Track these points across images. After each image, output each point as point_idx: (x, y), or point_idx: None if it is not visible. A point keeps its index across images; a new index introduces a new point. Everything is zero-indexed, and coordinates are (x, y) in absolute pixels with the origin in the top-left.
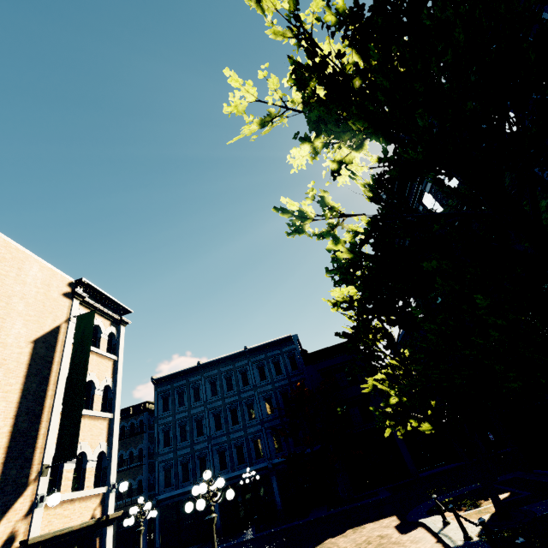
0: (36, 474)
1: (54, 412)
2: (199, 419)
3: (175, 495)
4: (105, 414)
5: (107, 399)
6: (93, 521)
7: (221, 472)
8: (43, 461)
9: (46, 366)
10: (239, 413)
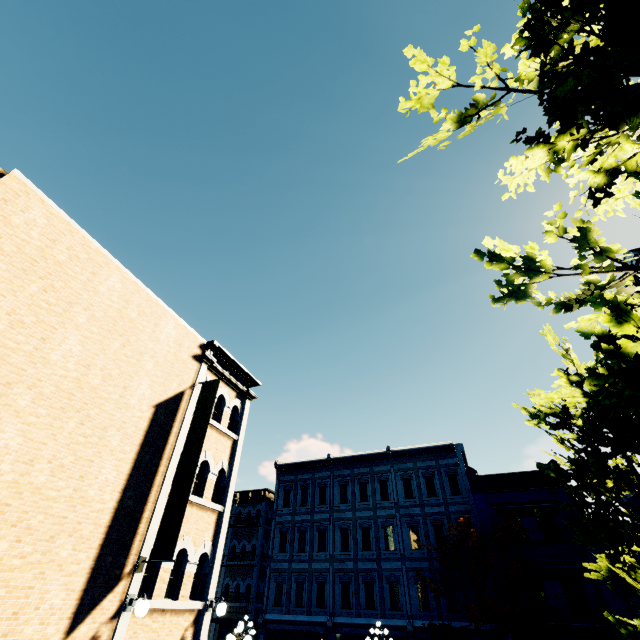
0: (131, 567)
1: (162, 493)
2: (322, 528)
3: (284, 620)
4: (215, 506)
5: (220, 486)
6: None
7: (342, 610)
8: (141, 551)
9: (163, 435)
10: (372, 536)
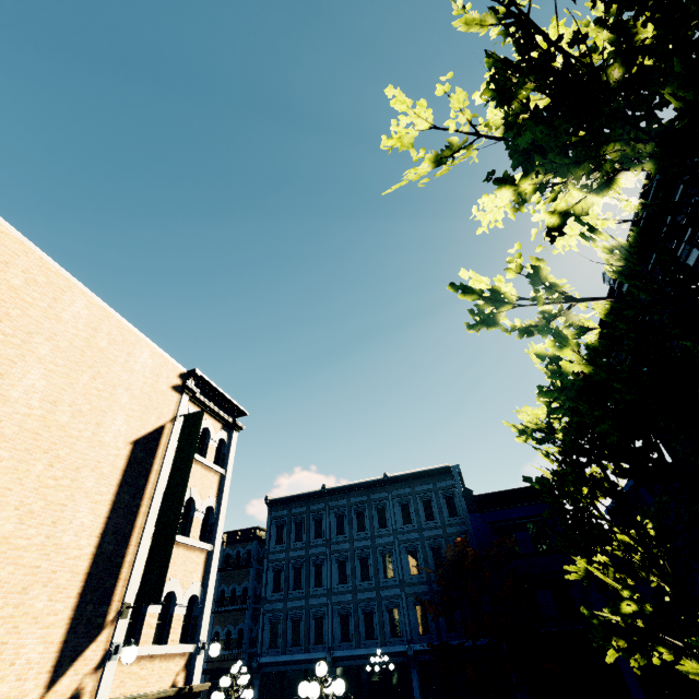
0: (114, 614)
1: (145, 534)
2: (318, 562)
3: (281, 662)
4: (203, 545)
5: (208, 524)
6: (173, 690)
7: (341, 644)
8: (124, 597)
9: (143, 474)
10: (371, 566)
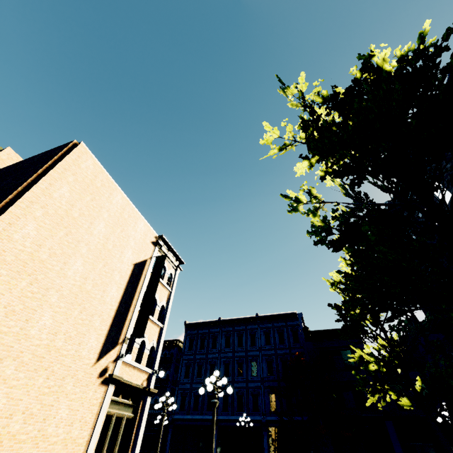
0: (122, 340)
1: (136, 308)
2: (212, 363)
3: (186, 419)
4: (159, 323)
5: (161, 315)
6: (142, 386)
7: (223, 412)
8: (126, 334)
9: (137, 280)
10: (244, 368)
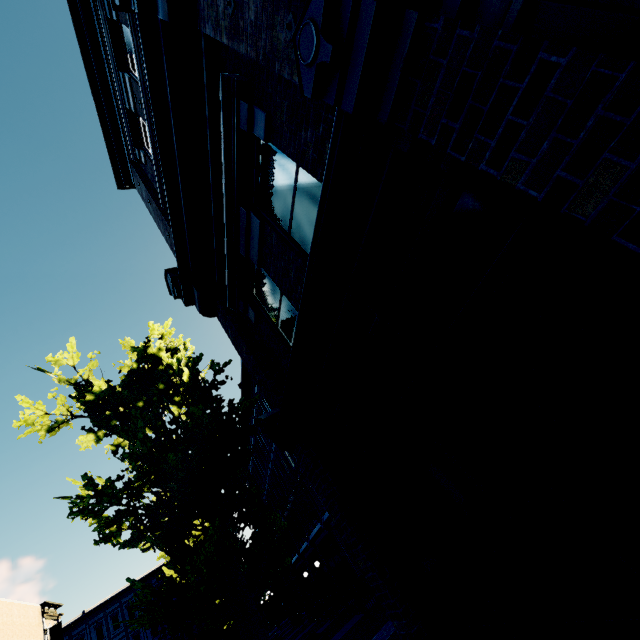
0: None
1: None
2: None
3: None
4: None
5: None
6: None
7: None
8: None
9: None
10: None
